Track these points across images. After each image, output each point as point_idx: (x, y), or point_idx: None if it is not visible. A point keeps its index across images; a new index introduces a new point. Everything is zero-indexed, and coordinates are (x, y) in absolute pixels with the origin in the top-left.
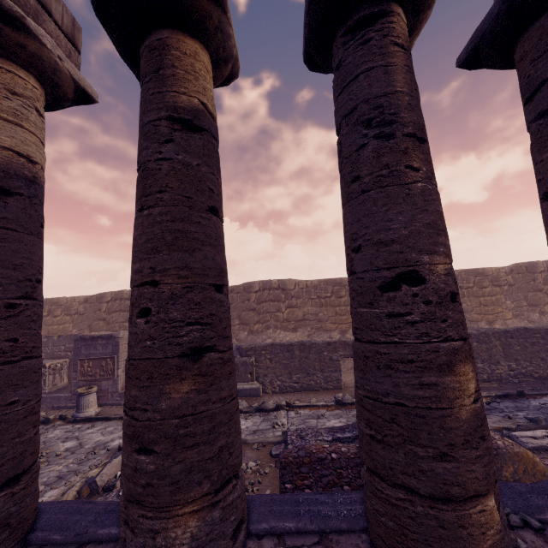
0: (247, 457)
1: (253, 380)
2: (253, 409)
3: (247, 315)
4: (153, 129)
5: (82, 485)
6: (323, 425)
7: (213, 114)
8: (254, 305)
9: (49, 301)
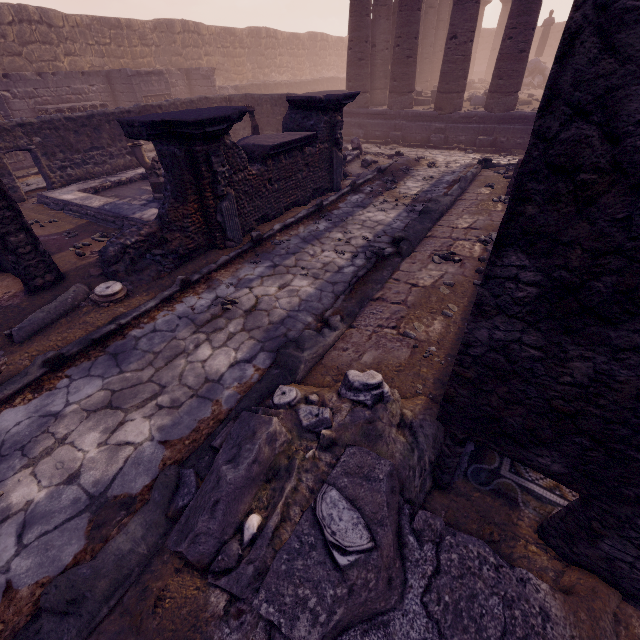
0: None
1: None
2: None
3: (178, 61)
4: None
5: None
6: None
7: None
8: (181, 50)
9: None
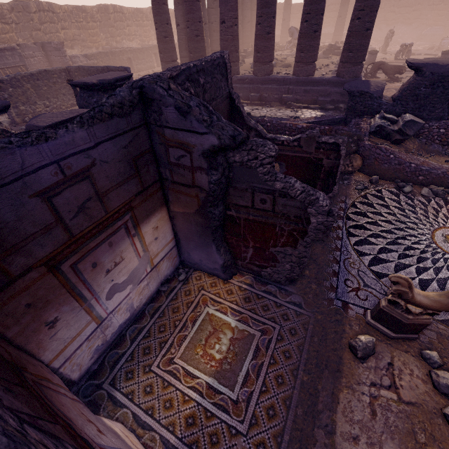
0: None
1: None
2: None
3: (37, 35)
4: None
5: None
6: None
7: None
8: (39, 26)
9: None
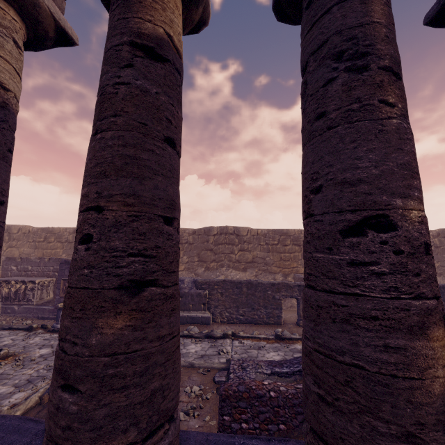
0: (192, 381)
1: (205, 310)
2: (202, 335)
3: (205, 254)
4: (115, 54)
5: (44, 392)
6: (263, 357)
7: (179, 49)
8: (212, 246)
9: (45, 230)
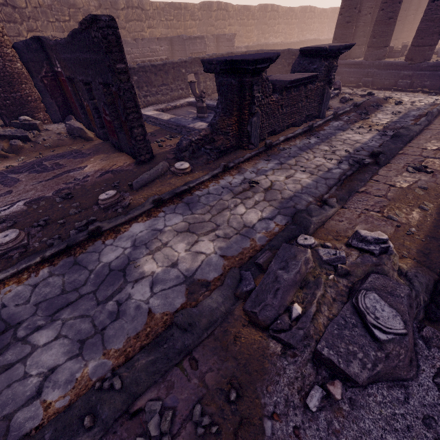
0: None
1: None
2: None
3: (211, 30)
4: None
5: None
6: None
7: None
8: (214, 22)
9: (65, 2)
